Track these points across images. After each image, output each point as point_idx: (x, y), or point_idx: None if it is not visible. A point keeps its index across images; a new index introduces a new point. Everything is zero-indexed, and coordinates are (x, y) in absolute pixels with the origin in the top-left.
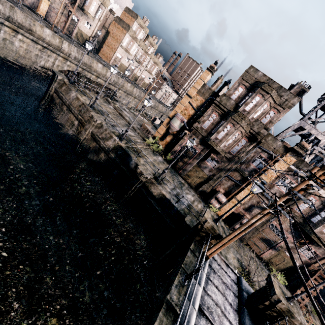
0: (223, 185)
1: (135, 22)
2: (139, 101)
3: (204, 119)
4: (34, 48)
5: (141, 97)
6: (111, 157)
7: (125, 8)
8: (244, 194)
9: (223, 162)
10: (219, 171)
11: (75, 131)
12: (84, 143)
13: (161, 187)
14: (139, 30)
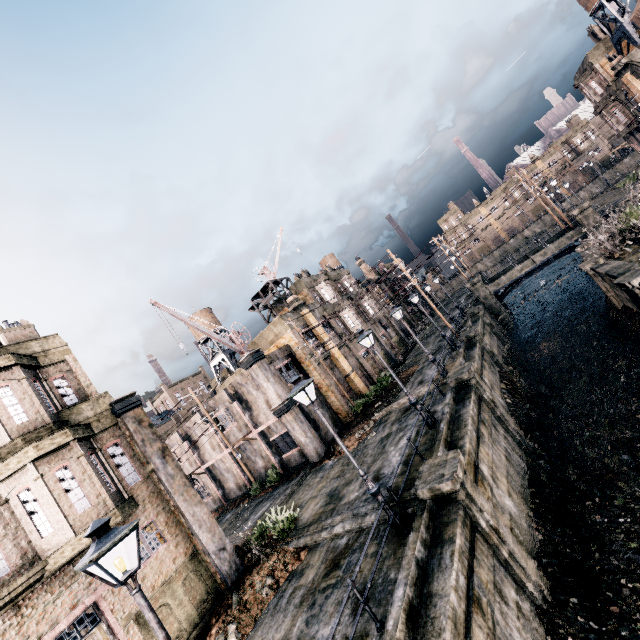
0: None
1: None
2: None
3: None
4: None
5: None
6: None
7: None
8: None
9: None
10: None
11: None
12: None
13: None
14: None
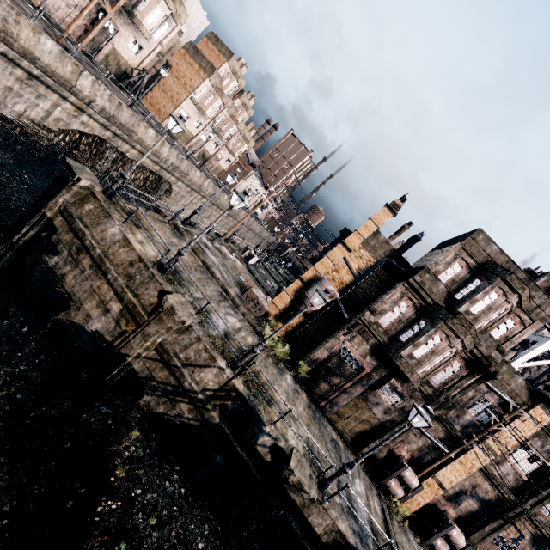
0: (408, 443)
1: (226, 64)
2: (209, 203)
3: (384, 307)
4: (6, 73)
5: (214, 197)
6: (212, 420)
7: (209, 34)
8: (452, 471)
9: (414, 398)
10: (404, 415)
11: (108, 327)
12: (132, 365)
13: (333, 509)
14: (230, 79)
